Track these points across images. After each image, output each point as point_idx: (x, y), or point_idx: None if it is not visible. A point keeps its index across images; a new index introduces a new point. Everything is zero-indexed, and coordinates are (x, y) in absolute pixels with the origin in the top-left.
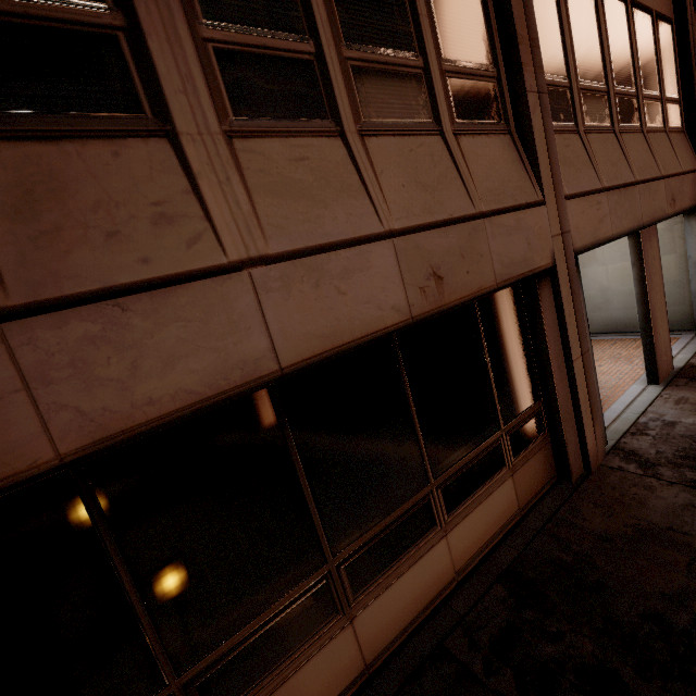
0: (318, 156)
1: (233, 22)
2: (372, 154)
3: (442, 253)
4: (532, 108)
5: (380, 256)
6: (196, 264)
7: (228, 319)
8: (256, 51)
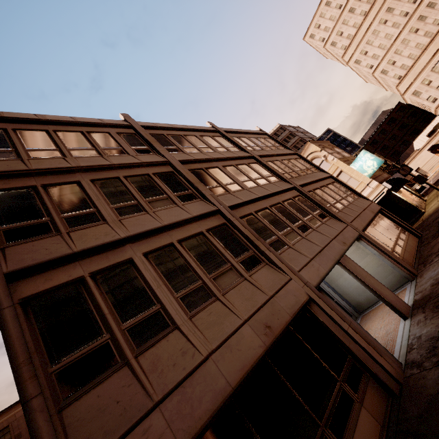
0: (214, 309)
1: (181, 289)
2: (228, 299)
3: (265, 318)
4: (268, 254)
5: (245, 330)
6: (196, 363)
7: (211, 377)
8: (189, 292)
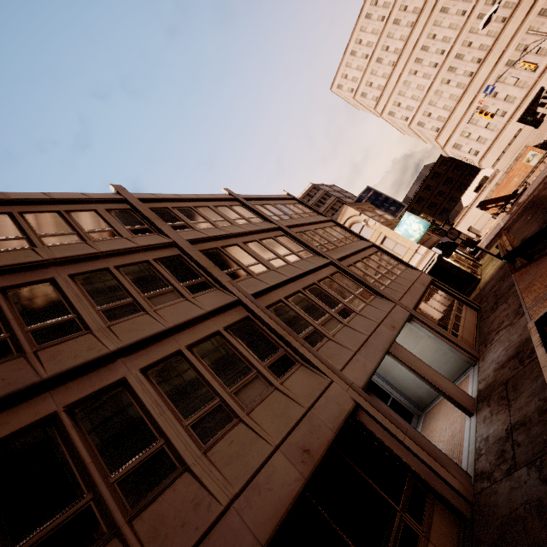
0: (236, 436)
1: (193, 412)
2: (255, 419)
3: (302, 439)
4: (303, 352)
5: (277, 460)
6: (213, 517)
7: (233, 534)
8: (202, 416)
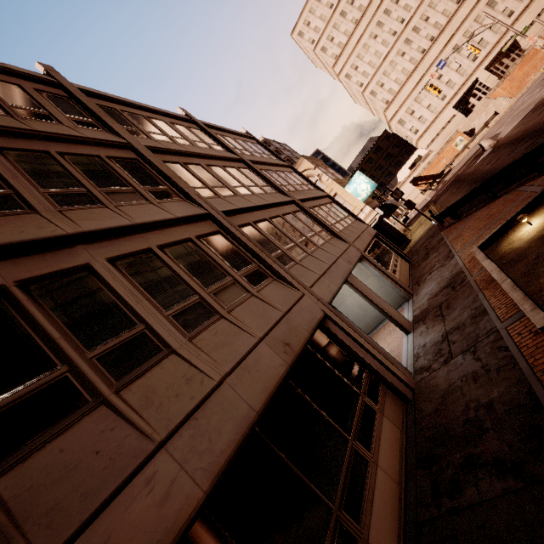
0: (220, 328)
1: (172, 305)
2: (236, 317)
3: (282, 335)
4: (276, 268)
5: (262, 349)
6: (208, 389)
7: (229, 403)
8: (183, 309)
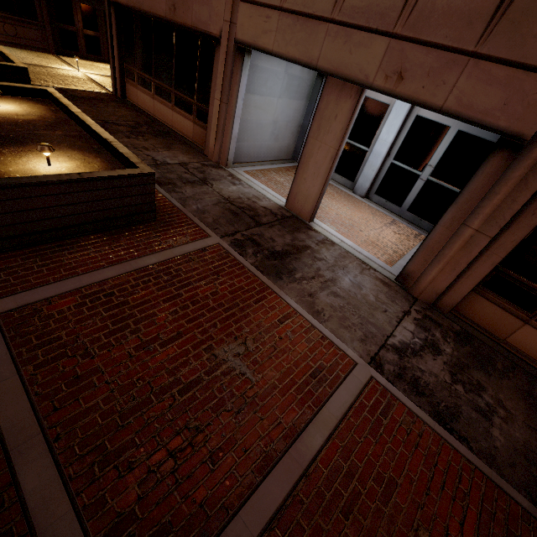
0: None
1: None
2: None
3: None
4: None
5: None
6: None
7: None
8: None
